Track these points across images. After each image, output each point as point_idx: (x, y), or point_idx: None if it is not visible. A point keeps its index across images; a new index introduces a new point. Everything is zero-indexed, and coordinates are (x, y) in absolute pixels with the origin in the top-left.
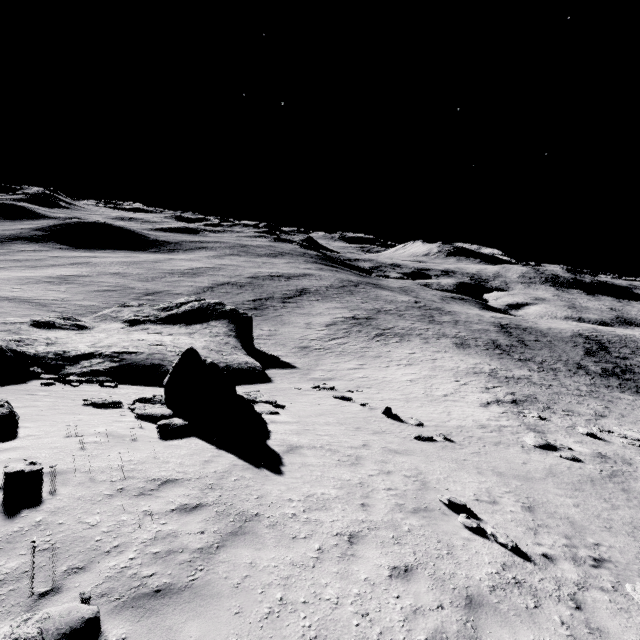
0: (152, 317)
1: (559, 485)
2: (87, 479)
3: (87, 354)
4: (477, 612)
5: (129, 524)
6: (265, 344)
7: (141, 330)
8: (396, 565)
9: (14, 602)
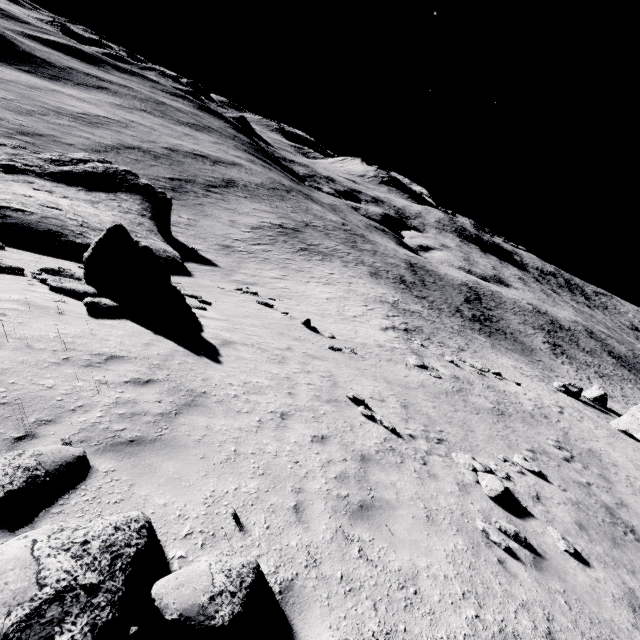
0: (37, 168)
1: (426, 394)
2: (23, 345)
3: None
4: (367, 464)
5: (87, 390)
6: (183, 234)
7: (22, 182)
8: (316, 435)
9: None
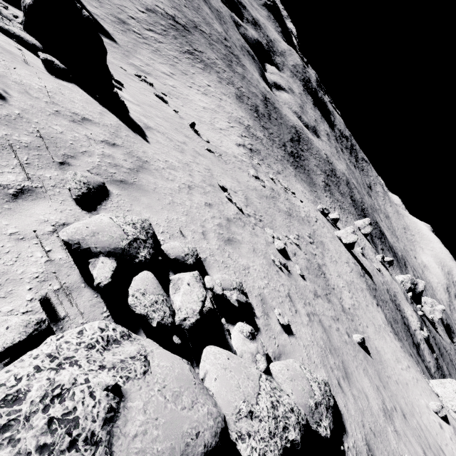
0: None
1: (257, 194)
2: (23, 90)
3: None
4: (230, 222)
5: (83, 140)
6: None
7: None
8: (206, 202)
9: (46, 162)
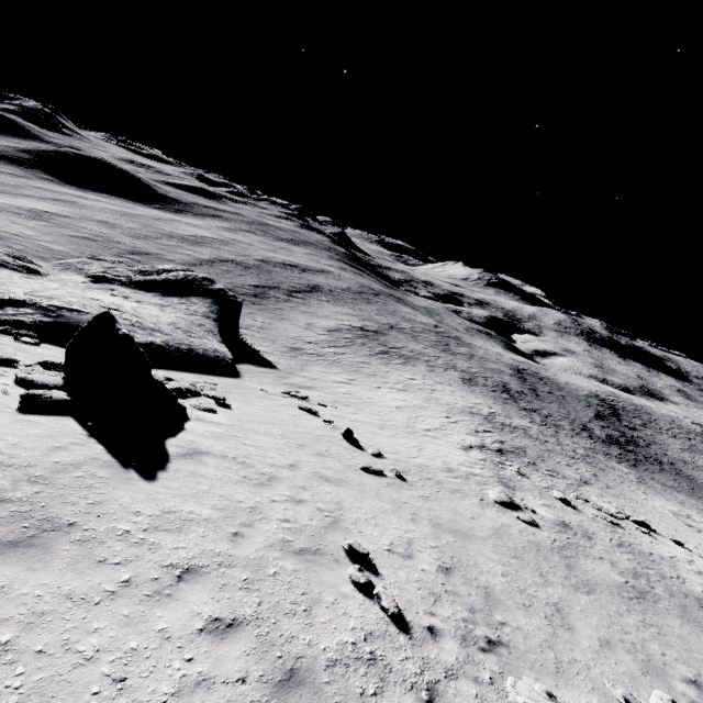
0: (124, 278)
1: (498, 549)
2: None
3: (17, 301)
4: (289, 693)
5: None
6: (253, 336)
7: (105, 289)
8: (221, 616)
9: None
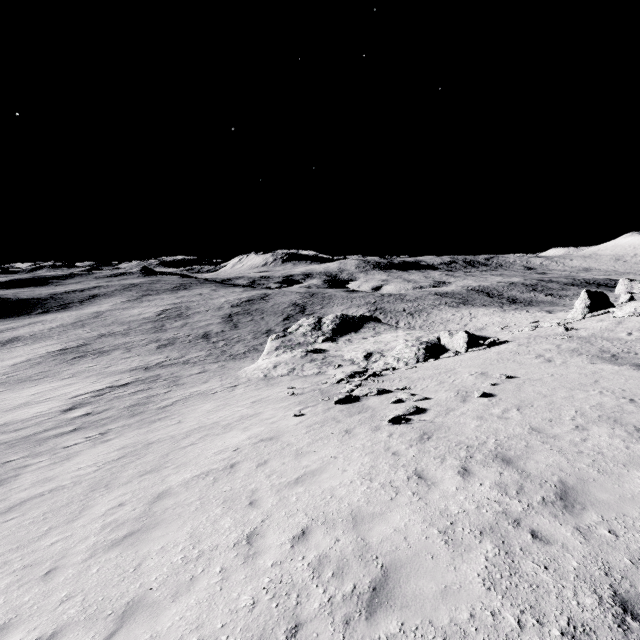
0: (327, 334)
1: None
2: None
3: (438, 338)
4: None
5: None
6: None
7: (351, 340)
8: None
9: None
